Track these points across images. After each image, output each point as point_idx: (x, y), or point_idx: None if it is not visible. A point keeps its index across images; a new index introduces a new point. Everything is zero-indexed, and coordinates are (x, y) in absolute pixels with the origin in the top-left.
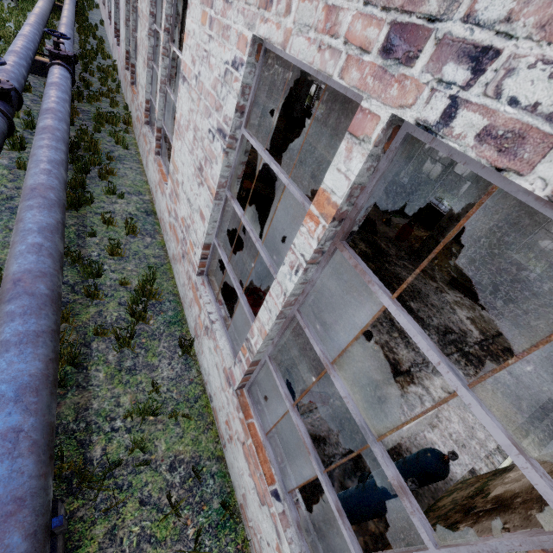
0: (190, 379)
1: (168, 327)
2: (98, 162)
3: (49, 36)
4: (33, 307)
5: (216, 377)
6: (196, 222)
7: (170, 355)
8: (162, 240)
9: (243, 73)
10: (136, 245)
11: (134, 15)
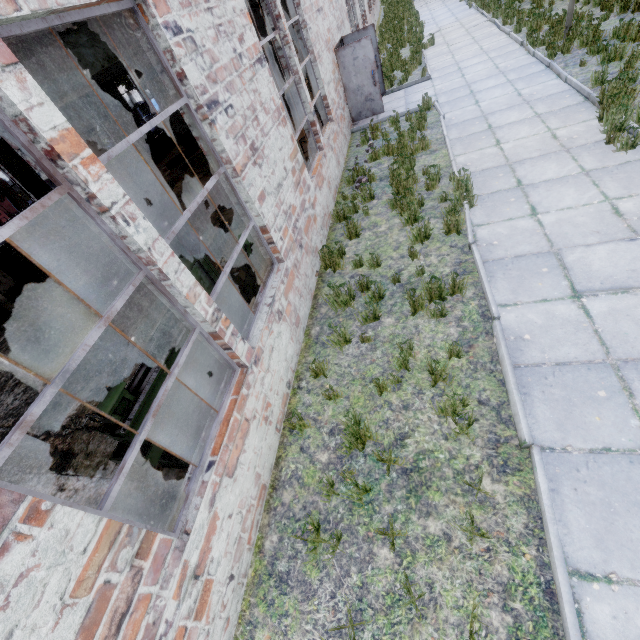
0: None
1: None
2: None
3: None
4: None
5: None
6: None
7: None
8: None
9: None
10: None
11: None
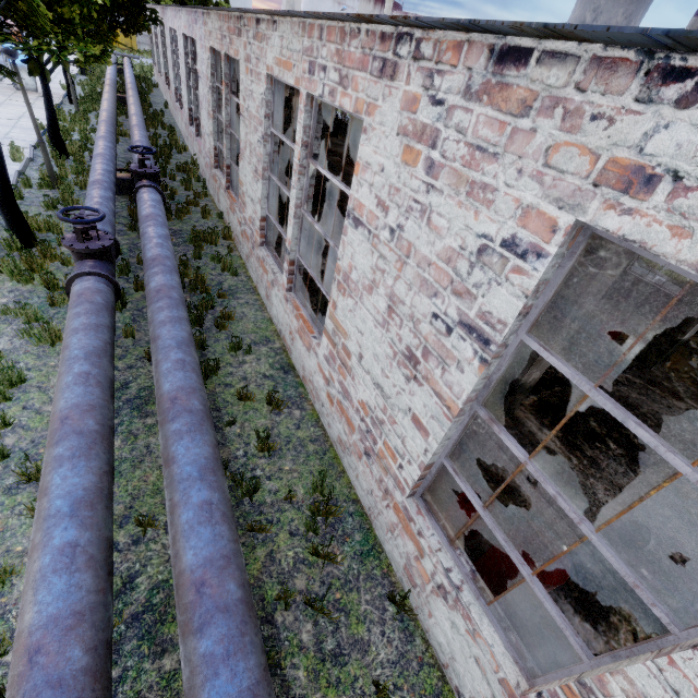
0: (418, 659)
1: (363, 564)
2: (210, 305)
3: (118, 139)
4: (233, 635)
5: (476, 677)
6: (402, 426)
7: (379, 616)
8: (314, 410)
9: (543, 269)
10: (285, 426)
11: (227, 109)
